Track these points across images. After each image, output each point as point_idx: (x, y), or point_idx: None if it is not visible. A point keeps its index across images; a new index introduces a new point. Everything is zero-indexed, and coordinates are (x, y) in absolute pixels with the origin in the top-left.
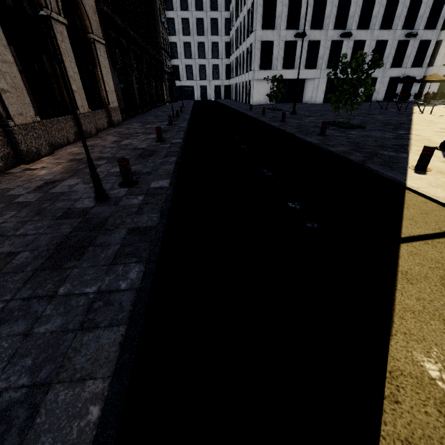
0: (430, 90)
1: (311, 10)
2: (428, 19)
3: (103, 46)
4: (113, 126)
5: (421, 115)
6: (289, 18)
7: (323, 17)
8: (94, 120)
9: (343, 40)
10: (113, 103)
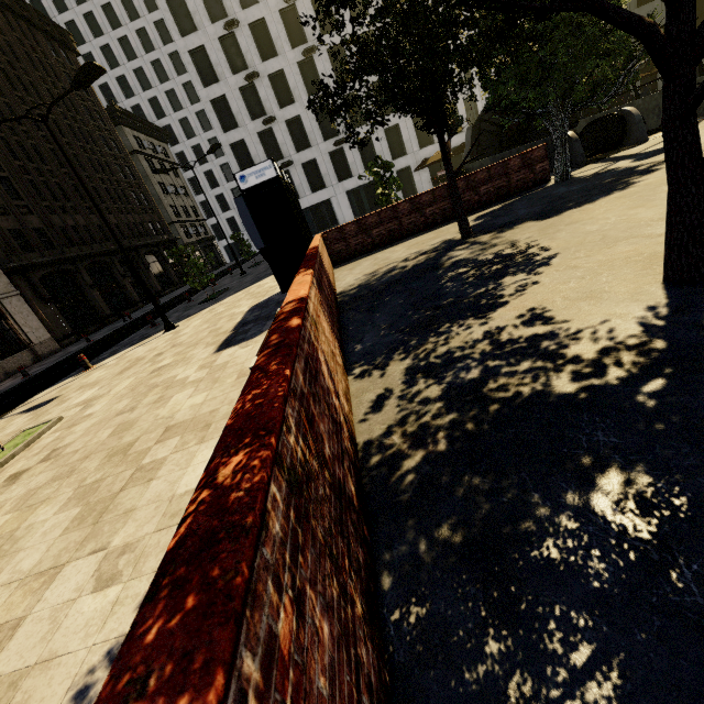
0: None
1: (288, 135)
2: None
3: (17, 297)
4: (42, 359)
5: None
6: (269, 152)
7: (307, 135)
8: (7, 366)
9: (343, 147)
10: (41, 338)
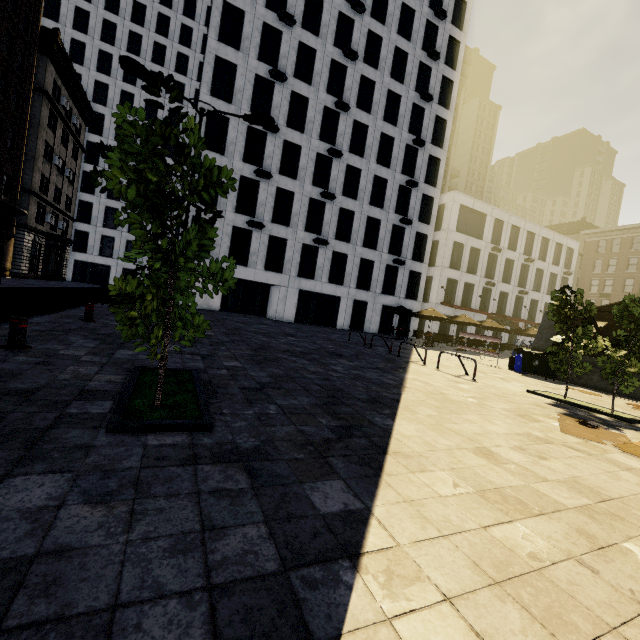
0: (431, 328)
1: (272, 201)
2: (414, 251)
3: None
4: None
5: (423, 368)
6: (241, 201)
7: (290, 214)
8: None
9: (319, 247)
10: None
